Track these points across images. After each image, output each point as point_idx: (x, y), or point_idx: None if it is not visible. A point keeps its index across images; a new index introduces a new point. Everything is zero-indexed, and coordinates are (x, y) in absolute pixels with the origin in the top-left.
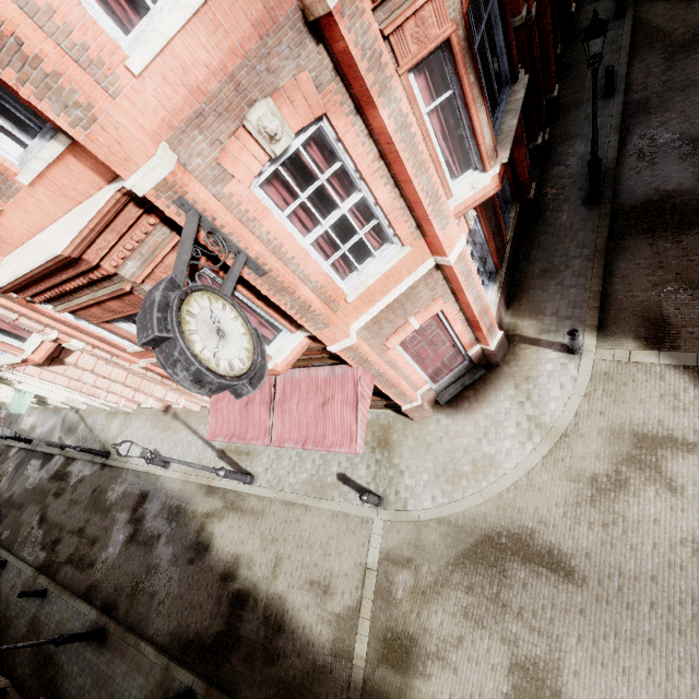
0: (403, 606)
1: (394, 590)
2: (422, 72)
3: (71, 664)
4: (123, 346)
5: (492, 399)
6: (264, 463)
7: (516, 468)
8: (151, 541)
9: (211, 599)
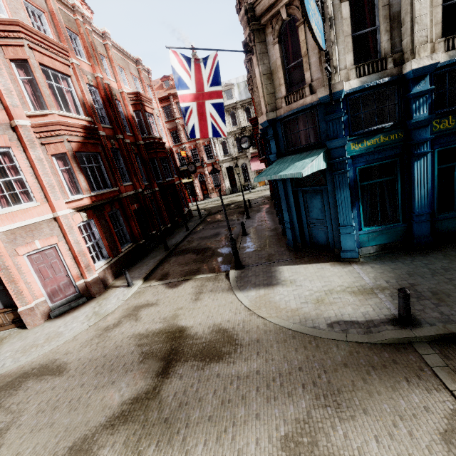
0: None
1: None
2: (61, 161)
3: None
4: None
5: (82, 309)
6: None
7: (71, 334)
8: None
9: None
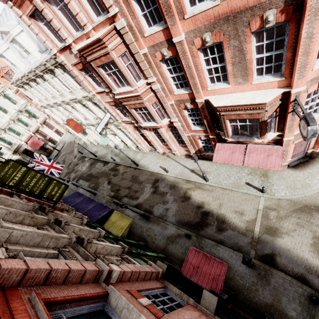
0: (273, 220)
1: (269, 216)
2: None
3: (135, 225)
4: (191, 127)
5: (310, 167)
6: (212, 176)
7: (318, 188)
8: (163, 194)
9: (193, 212)
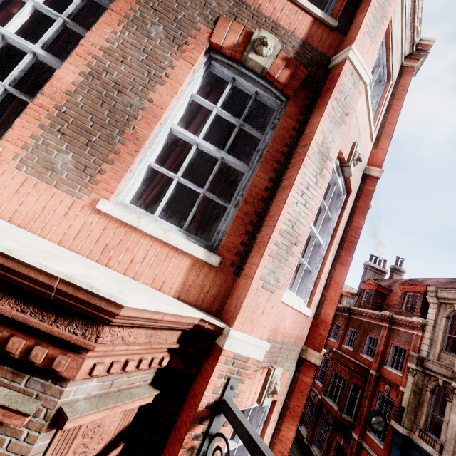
0: None
1: None
2: None
3: None
4: None
5: None
6: None
7: None
8: None
9: None
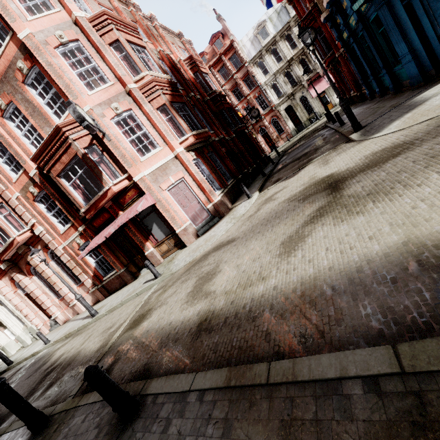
0: (151, 302)
1: (150, 300)
2: (163, 114)
3: None
4: (60, 230)
5: (219, 223)
6: (108, 305)
7: (222, 232)
8: None
9: (28, 386)
